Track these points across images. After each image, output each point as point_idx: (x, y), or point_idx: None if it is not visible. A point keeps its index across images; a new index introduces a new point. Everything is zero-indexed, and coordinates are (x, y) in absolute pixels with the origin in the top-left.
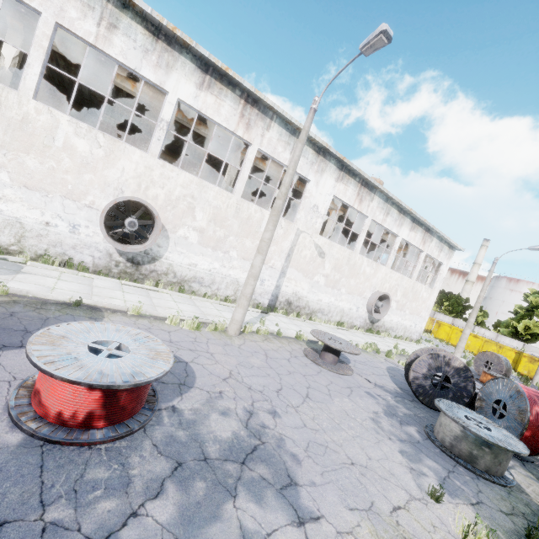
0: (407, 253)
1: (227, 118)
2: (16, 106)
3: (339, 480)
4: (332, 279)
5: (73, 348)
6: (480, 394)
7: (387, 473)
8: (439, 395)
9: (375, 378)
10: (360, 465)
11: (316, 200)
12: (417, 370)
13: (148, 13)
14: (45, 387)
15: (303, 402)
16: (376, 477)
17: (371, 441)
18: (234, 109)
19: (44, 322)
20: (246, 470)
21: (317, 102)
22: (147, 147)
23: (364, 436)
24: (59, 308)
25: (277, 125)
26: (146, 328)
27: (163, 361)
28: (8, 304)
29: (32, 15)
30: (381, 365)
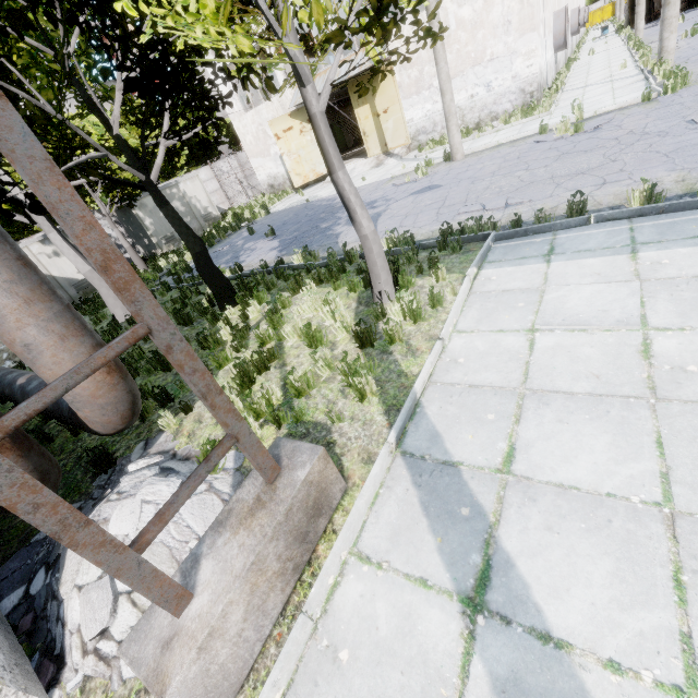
0: None
1: None
2: None
3: None
4: None
5: None
6: None
7: None
8: None
9: None
10: None
11: None
12: None
13: None
14: None
15: None
16: None
17: None
18: None
19: None
20: None
21: None
22: None
23: None
24: None
25: None
26: None
27: None
28: None
29: None
30: None
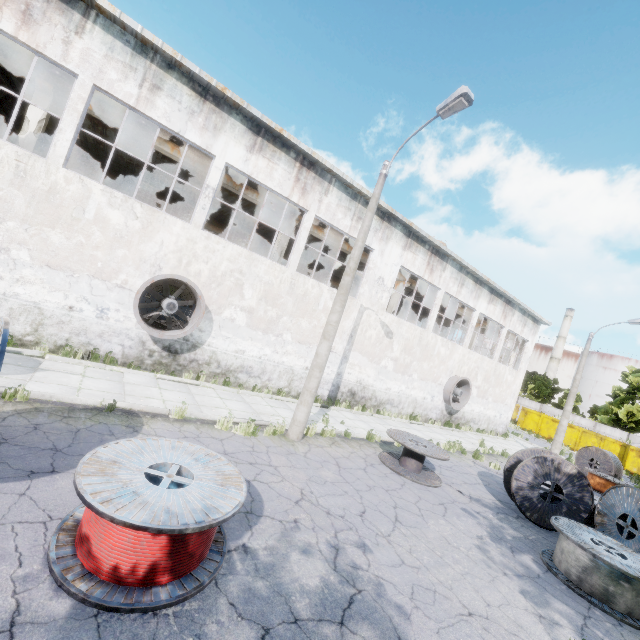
0: (483, 329)
1: (281, 183)
2: (43, 175)
3: (460, 639)
4: (402, 363)
5: (129, 477)
6: (599, 507)
7: (514, 625)
8: (550, 509)
9: (468, 489)
10: (479, 615)
11: (381, 271)
12: (520, 479)
13: (196, 73)
14: (96, 533)
15: (394, 529)
16: (503, 633)
17: (485, 579)
18: (288, 172)
19: (75, 436)
20: (347, 633)
21: (388, 167)
22: (180, 212)
23: (474, 573)
24: (89, 415)
25: (336, 189)
26: (193, 436)
27: (235, 488)
28: (30, 413)
29: (60, 74)
30: (471, 471)
